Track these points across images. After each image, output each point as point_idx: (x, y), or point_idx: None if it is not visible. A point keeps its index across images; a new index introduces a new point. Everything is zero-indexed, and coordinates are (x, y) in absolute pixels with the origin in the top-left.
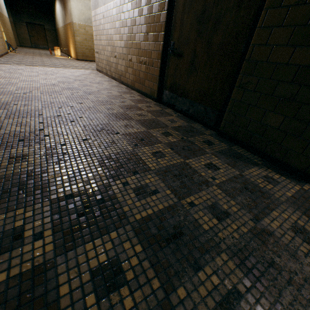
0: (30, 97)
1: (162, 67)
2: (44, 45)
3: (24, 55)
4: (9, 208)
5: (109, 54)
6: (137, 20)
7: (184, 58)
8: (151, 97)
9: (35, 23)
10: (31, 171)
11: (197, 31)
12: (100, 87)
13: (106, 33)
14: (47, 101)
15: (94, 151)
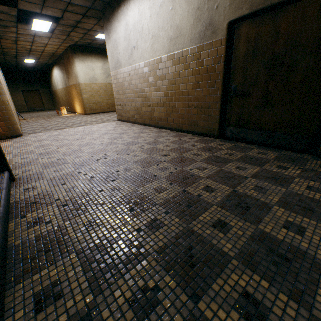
0: (115, 160)
1: (222, 107)
2: (40, 107)
3: (36, 121)
4: (309, 280)
5: (140, 104)
6: (181, 73)
7: (252, 97)
8: (209, 135)
9: (30, 90)
10: (254, 235)
11: (267, 74)
12: (151, 136)
13: (134, 87)
14: (135, 161)
15: (262, 200)
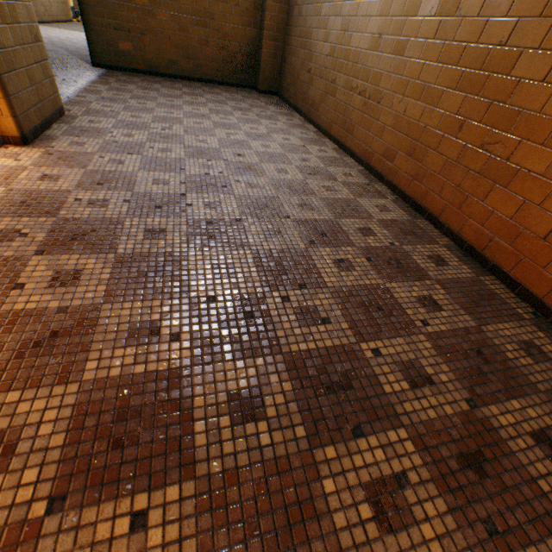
0: None
1: None
2: None
3: None
4: None
5: None
6: None
7: None
8: None
9: None
10: None
11: None
12: None
13: None
14: None
15: None
